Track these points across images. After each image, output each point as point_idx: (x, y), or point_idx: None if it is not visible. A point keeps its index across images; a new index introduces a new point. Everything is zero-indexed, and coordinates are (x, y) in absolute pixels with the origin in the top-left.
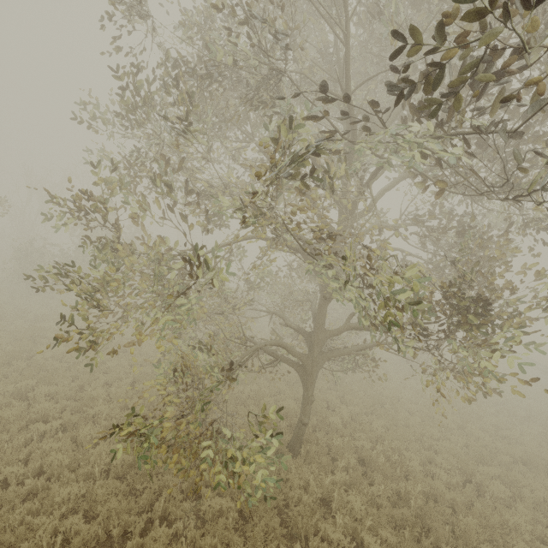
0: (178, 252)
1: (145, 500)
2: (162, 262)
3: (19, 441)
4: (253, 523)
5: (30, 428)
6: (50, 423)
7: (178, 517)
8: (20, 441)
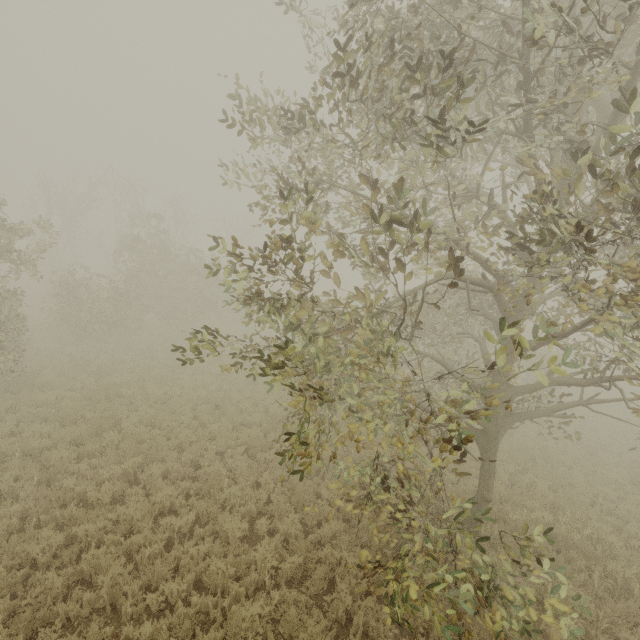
0: (382, 308)
1: (338, 614)
2: (364, 324)
3: (159, 544)
4: (477, 637)
5: (159, 522)
6: (186, 517)
7: (381, 632)
8: (158, 542)
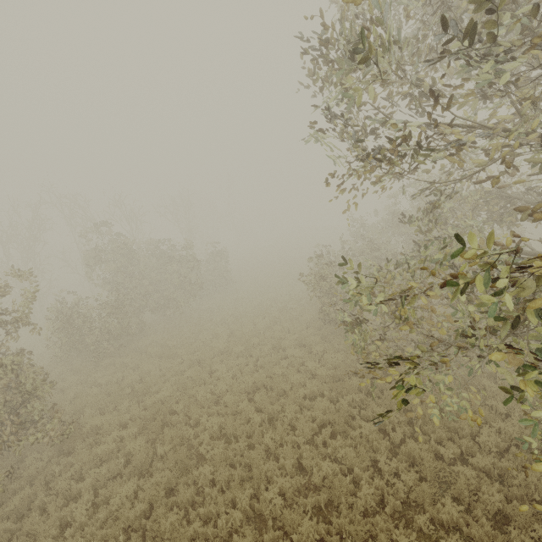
0: None
1: None
2: None
3: None
4: None
5: None
6: None
7: None
8: None
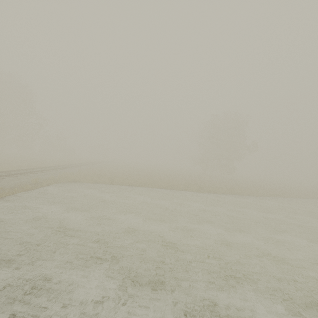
0: None
1: None
2: None
3: None
4: None
5: None
6: None
7: None
8: None
